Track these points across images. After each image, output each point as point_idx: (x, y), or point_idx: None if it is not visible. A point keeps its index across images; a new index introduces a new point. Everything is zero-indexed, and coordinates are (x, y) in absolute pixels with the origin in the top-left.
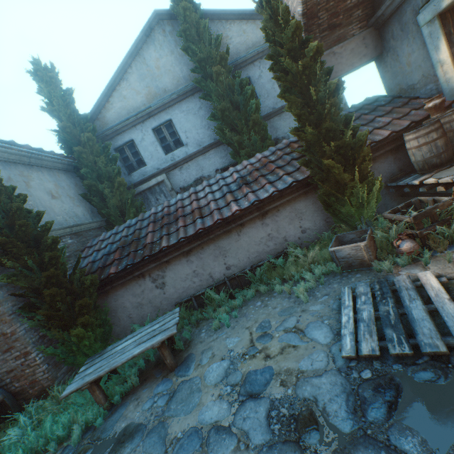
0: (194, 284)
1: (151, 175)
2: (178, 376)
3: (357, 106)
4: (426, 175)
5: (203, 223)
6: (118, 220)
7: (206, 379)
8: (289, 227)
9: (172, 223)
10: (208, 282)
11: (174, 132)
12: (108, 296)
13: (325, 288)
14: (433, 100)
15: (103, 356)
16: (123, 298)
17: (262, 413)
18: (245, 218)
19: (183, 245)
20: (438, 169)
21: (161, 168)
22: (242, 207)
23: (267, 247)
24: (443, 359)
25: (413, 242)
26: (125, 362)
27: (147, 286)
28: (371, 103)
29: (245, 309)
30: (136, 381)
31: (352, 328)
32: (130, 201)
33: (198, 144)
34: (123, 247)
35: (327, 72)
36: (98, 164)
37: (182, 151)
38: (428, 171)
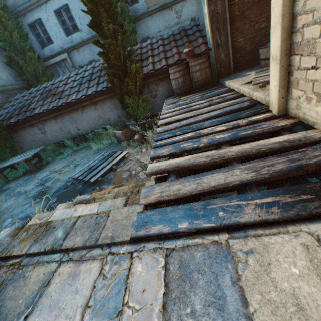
0: (62, 135)
1: (57, 53)
2: (33, 174)
3: (180, 30)
4: (171, 99)
5: (58, 103)
6: (35, 85)
7: (38, 177)
8: (111, 113)
9: (48, 98)
10: (69, 135)
11: (71, 16)
12: (17, 133)
13: (106, 150)
14: (185, 48)
15: (6, 161)
16: (25, 136)
17: (38, 190)
18: (83, 104)
19: (50, 113)
20: (178, 97)
21: (64, 48)
22: (77, 98)
23: (99, 122)
24: (86, 182)
25: (139, 137)
26: (8, 165)
27: (36, 132)
28: (188, 29)
29: (78, 153)
30: (21, 174)
31: (83, 168)
32: (41, 72)
33: (90, 31)
34: (22, 108)
35: (115, 13)
36: (13, 39)
37: (78, 36)
38: (176, 96)
